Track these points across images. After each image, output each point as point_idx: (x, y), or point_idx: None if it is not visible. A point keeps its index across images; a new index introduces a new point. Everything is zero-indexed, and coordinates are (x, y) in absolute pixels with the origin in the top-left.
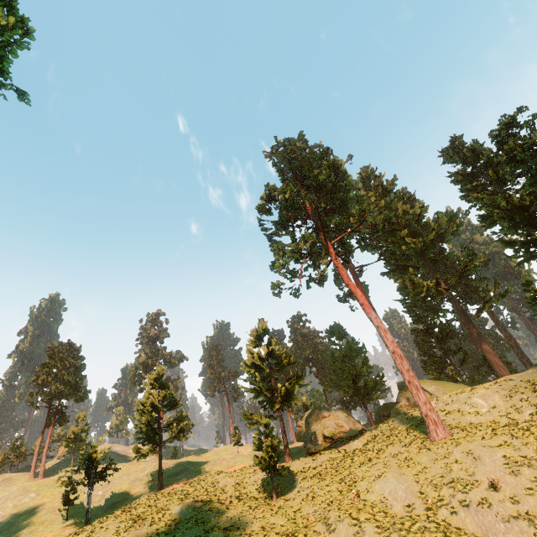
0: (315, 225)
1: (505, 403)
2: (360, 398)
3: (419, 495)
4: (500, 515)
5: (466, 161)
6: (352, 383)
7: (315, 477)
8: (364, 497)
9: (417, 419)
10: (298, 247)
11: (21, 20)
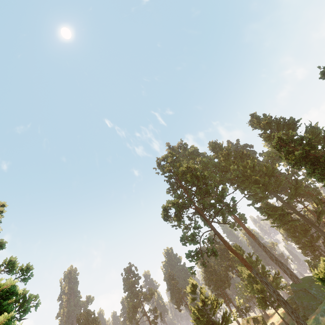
0: (197, 213)
1: None
2: (271, 306)
3: None
4: None
5: (265, 128)
6: (262, 298)
7: None
8: None
9: None
10: (193, 237)
11: (26, 268)
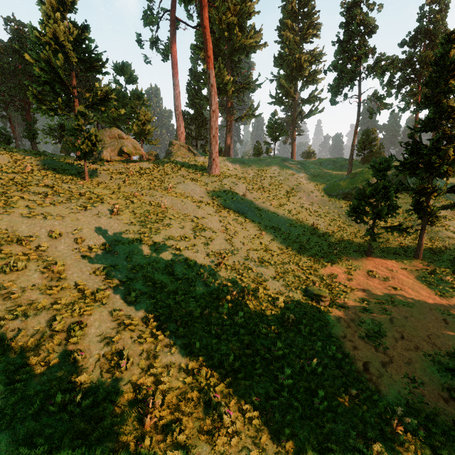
0: None
1: (241, 169)
2: (141, 139)
3: (207, 194)
4: (247, 205)
5: None
6: (141, 125)
7: (124, 174)
8: (173, 190)
9: (193, 163)
10: None
11: None
